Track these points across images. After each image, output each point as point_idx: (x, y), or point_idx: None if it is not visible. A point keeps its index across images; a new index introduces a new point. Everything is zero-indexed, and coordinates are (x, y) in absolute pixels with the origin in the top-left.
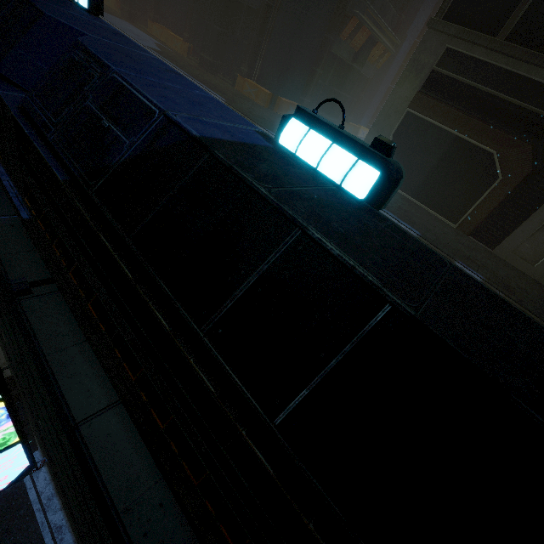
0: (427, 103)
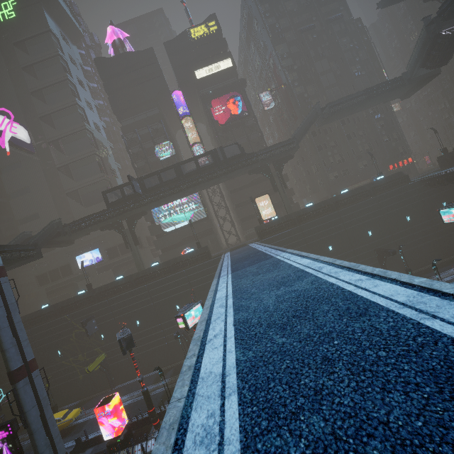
0: (50, 296)
